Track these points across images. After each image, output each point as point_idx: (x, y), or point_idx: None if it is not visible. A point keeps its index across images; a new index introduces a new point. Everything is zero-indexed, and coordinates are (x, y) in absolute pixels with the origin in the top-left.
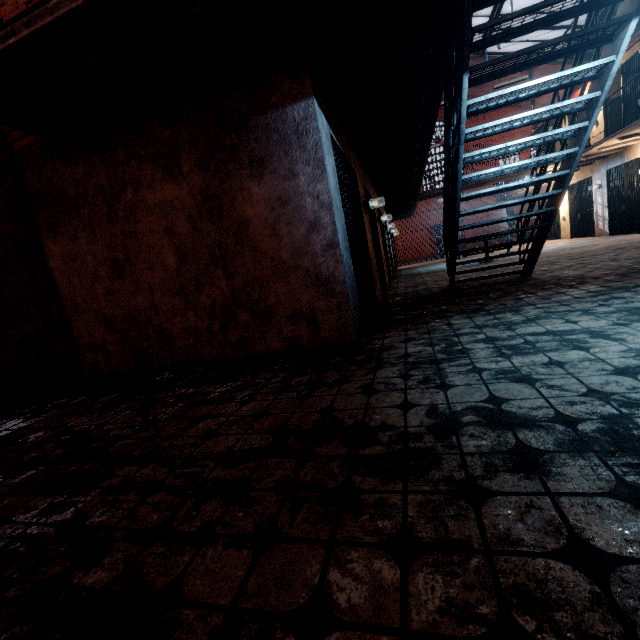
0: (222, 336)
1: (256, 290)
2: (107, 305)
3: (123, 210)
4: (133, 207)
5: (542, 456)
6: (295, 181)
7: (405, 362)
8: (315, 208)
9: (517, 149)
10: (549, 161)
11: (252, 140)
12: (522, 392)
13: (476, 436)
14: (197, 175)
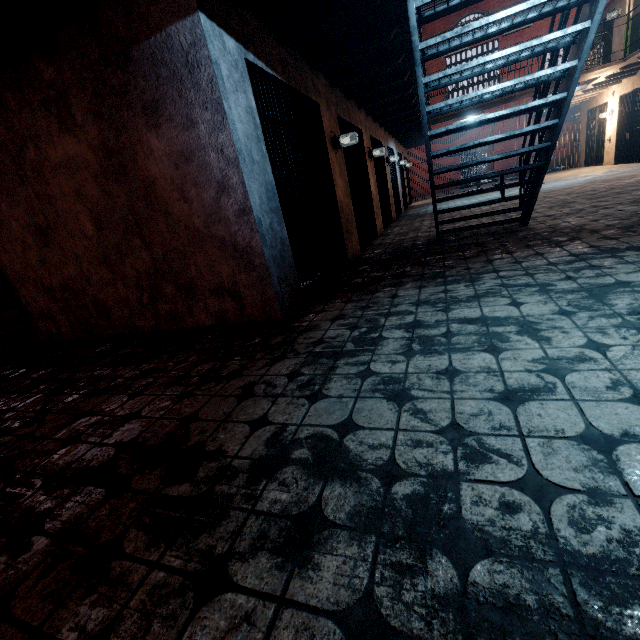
0: (153, 308)
1: (176, 261)
2: (43, 274)
3: (31, 170)
4: (39, 166)
5: (321, 532)
6: (195, 131)
7: (310, 352)
8: (221, 165)
9: (497, 66)
10: (542, 80)
11: (140, 77)
12: (381, 417)
13: (285, 484)
14: (92, 126)
